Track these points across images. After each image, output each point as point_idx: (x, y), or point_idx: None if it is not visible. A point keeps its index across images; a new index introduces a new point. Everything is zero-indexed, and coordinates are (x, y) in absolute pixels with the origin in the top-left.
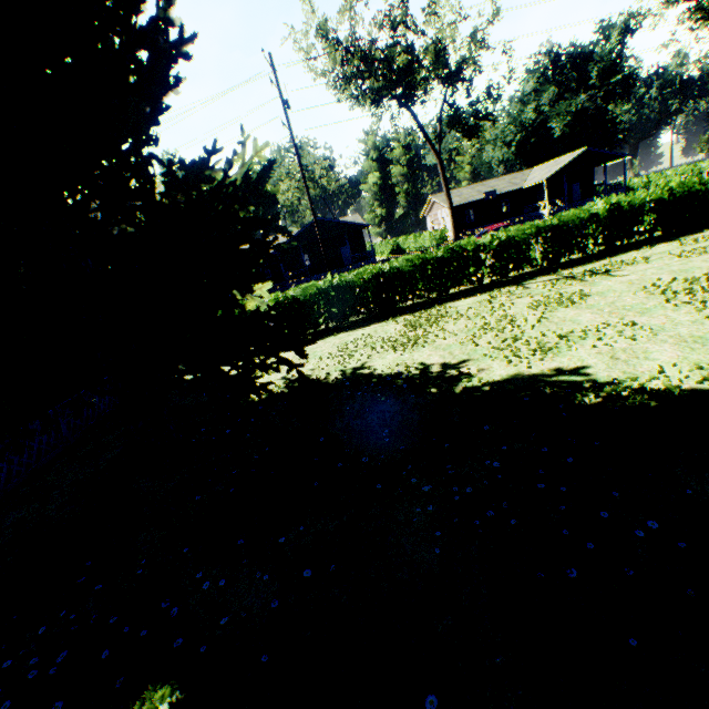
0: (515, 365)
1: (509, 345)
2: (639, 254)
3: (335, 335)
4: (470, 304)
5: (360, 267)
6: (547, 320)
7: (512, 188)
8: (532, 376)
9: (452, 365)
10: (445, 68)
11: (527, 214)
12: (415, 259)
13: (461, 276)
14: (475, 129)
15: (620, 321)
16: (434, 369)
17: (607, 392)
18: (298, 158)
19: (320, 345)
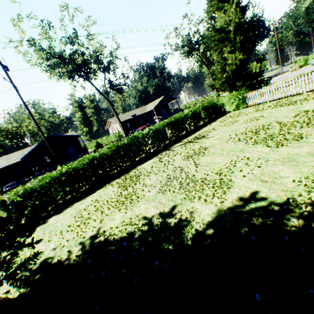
0: (212, 202)
1: (193, 186)
2: (208, 128)
3: (71, 205)
4: (150, 164)
5: (81, 156)
6: (200, 165)
7: (142, 113)
8: (231, 209)
9: (167, 213)
10: (103, 62)
11: (150, 122)
12: (113, 146)
13: (139, 151)
14: (122, 89)
15: (238, 158)
16: (157, 221)
17: (300, 212)
18: (22, 99)
19: (60, 218)
